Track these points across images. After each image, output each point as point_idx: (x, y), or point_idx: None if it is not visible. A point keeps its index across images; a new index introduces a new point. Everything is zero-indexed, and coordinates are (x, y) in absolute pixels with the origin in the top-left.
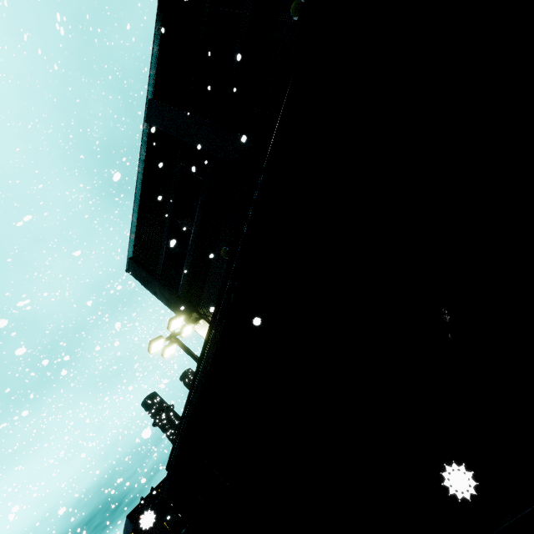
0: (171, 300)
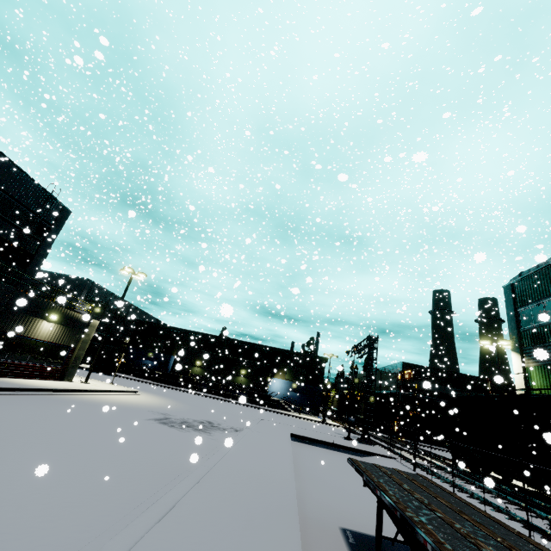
0: (512, 327)
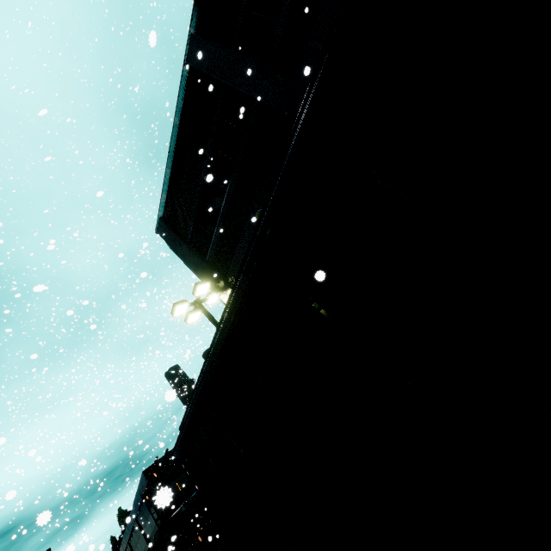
0: (199, 265)
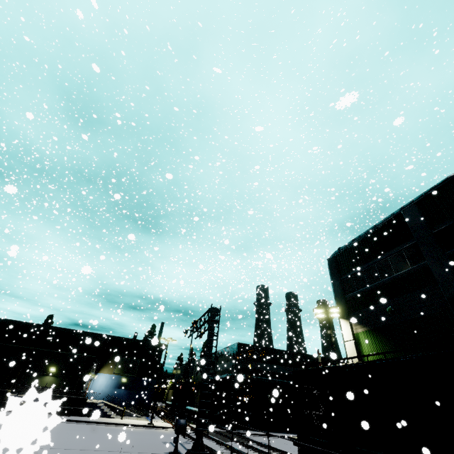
0: (339, 295)
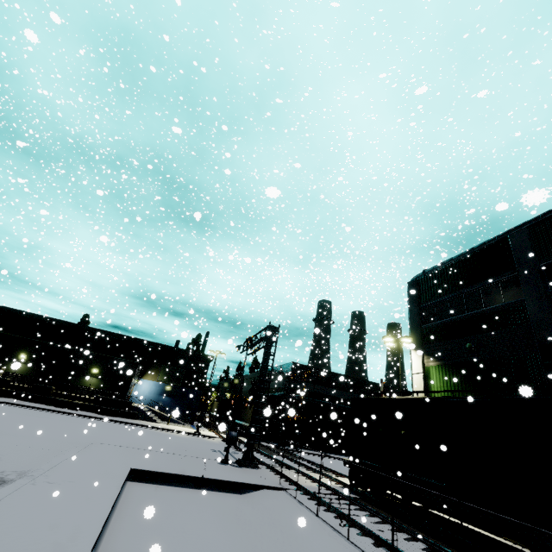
0: (415, 324)
